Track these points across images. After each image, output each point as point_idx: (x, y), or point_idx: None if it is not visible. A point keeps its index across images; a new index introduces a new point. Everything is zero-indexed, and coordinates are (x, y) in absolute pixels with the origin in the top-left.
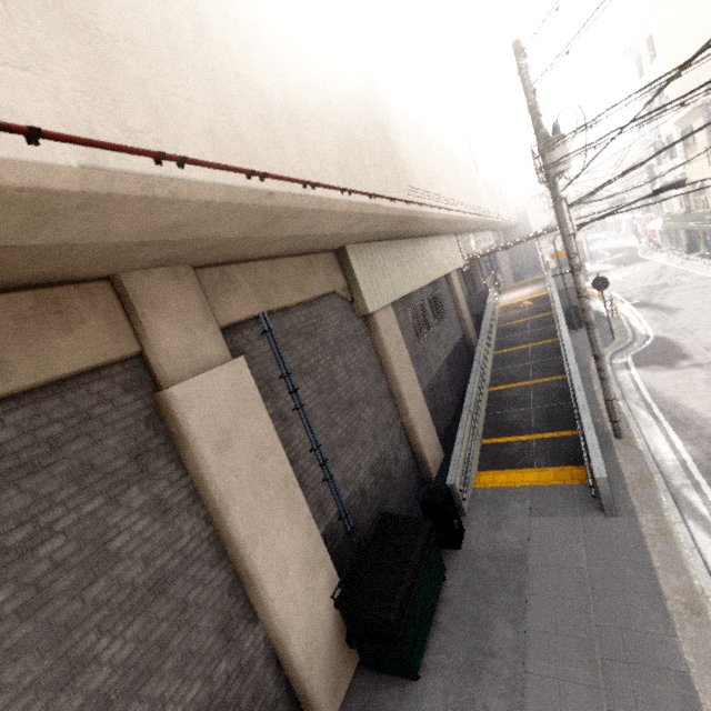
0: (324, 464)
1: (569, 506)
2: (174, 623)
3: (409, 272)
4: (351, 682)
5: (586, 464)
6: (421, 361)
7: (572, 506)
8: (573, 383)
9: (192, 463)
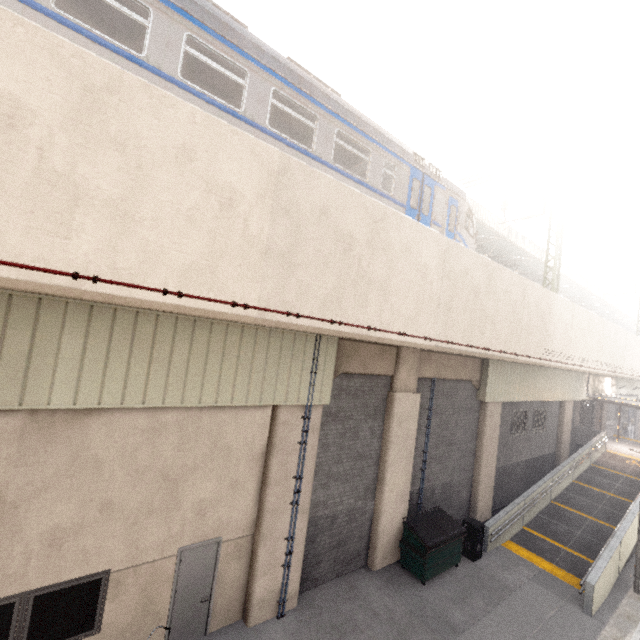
0: (424, 462)
1: (561, 593)
2: (358, 473)
3: (526, 388)
4: (389, 565)
5: (586, 574)
6: (505, 448)
7: (564, 594)
8: (617, 531)
9: (388, 423)
